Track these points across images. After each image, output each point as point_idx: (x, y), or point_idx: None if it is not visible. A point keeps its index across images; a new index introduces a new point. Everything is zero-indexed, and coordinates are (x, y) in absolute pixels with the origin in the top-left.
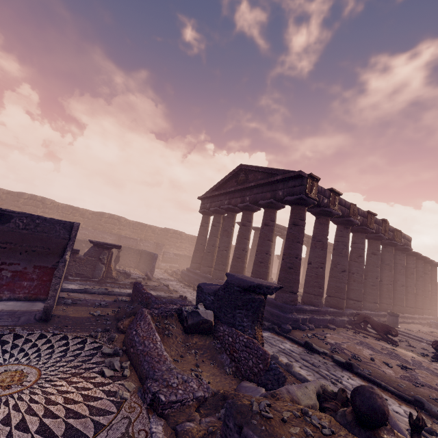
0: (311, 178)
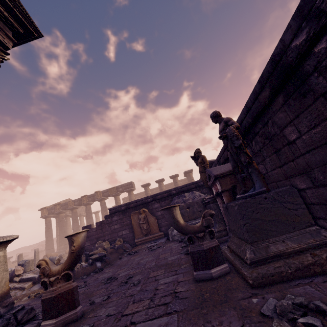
0: (42, 209)
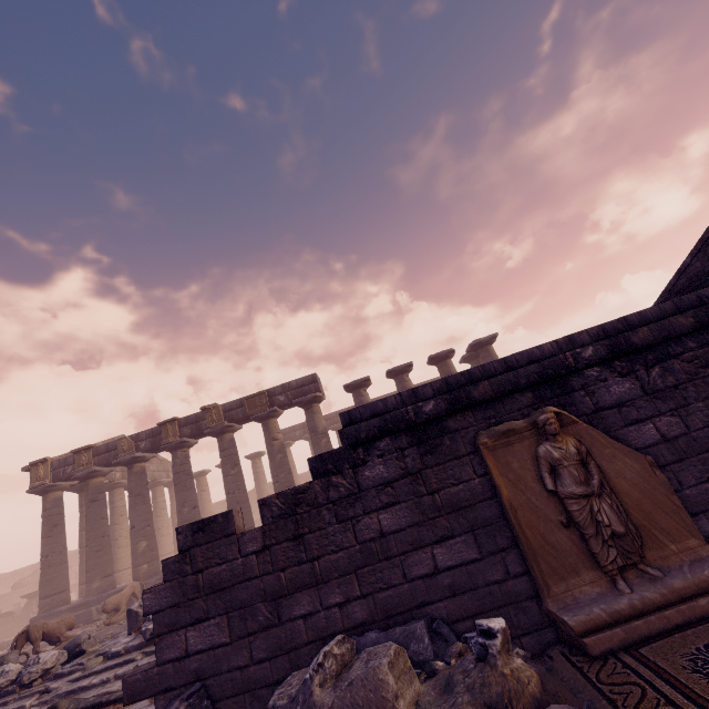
0: (35, 465)
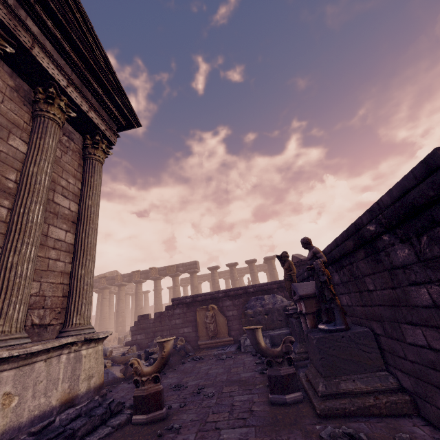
0: None
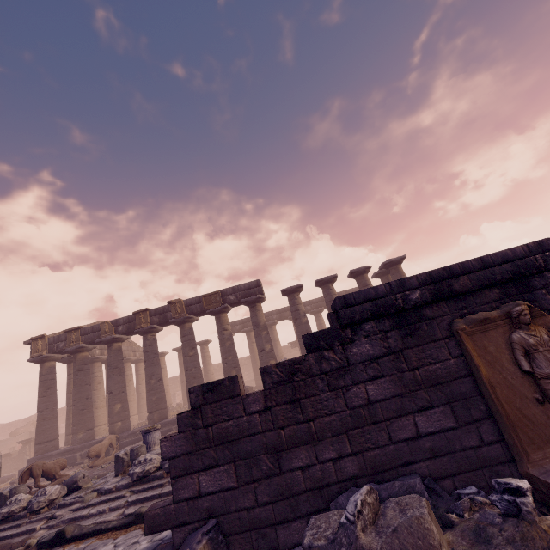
0: (35, 340)
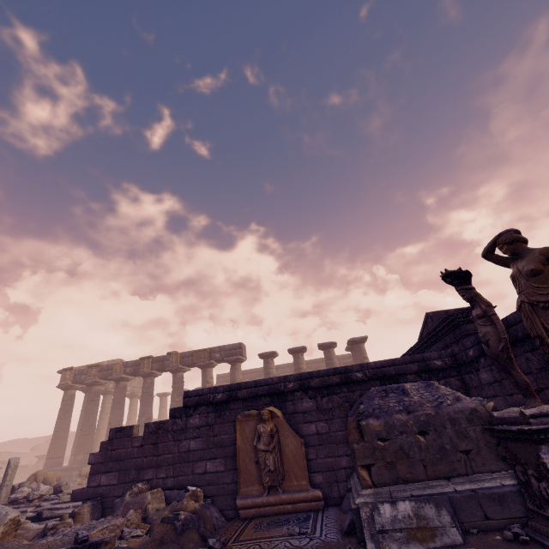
0: (65, 370)
